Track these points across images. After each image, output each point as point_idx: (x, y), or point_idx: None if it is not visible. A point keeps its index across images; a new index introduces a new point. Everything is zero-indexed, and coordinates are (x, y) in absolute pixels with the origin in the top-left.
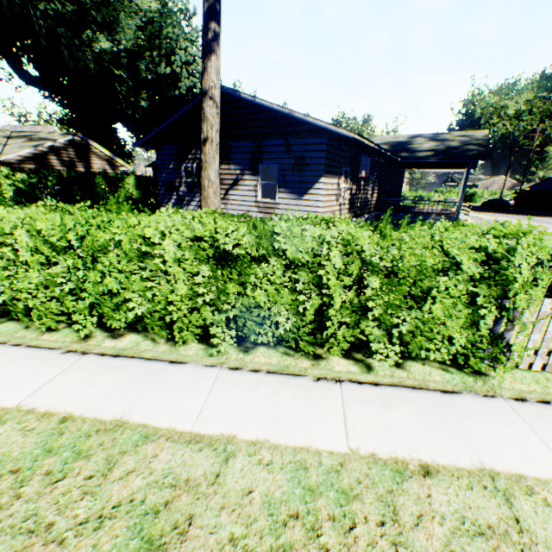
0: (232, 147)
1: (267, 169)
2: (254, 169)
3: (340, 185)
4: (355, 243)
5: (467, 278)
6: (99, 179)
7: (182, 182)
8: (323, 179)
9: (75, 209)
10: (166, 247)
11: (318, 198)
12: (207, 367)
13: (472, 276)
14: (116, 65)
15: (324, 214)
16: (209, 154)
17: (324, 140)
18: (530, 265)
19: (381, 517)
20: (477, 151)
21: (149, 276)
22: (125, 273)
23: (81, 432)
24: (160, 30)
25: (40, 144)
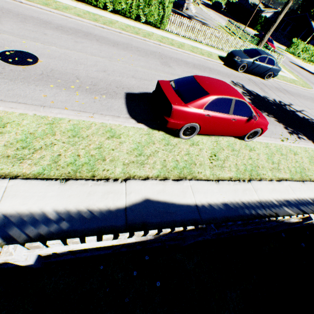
0: None
1: None
2: None
3: None
4: None
5: (158, 3)
6: None
7: None
8: None
9: None
10: None
11: None
12: (108, 13)
13: (159, 3)
14: None
15: None
16: None
17: None
18: (168, 2)
19: (138, 30)
20: None
21: None
22: None
23: (92, 13)
24: None
25: None
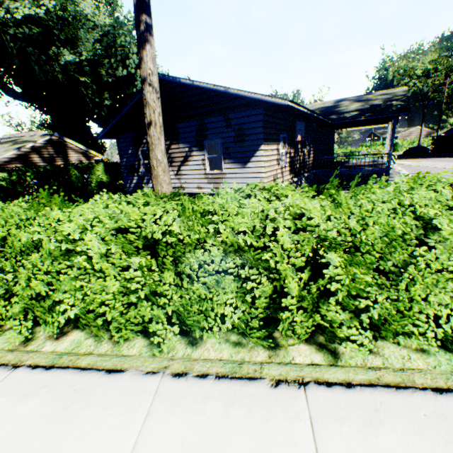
0: (179, 128)
1: (215, 144)
2: (200, 145)
3: (279, 150)
4: (304, 217)
5: (448, 244)
6: (72, 170)
7: (140, 164)
8: (262, 147)
9: (10, 206)
10: (88, 242)
11: (260, 165)
12: (147, 376)
13: None
14: (81, 73)
15: (268, 178)
16: (154, 136)
17: (260, 110)
18: None
19: None
20: (400, 105)
21: (77, 274)
22: (52, 273)
23: None
24: (115, 41)
25: (22, 146)
